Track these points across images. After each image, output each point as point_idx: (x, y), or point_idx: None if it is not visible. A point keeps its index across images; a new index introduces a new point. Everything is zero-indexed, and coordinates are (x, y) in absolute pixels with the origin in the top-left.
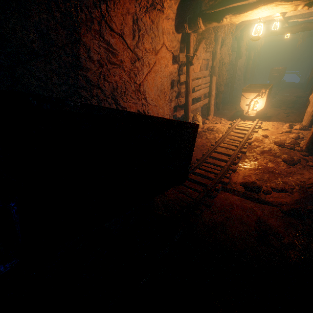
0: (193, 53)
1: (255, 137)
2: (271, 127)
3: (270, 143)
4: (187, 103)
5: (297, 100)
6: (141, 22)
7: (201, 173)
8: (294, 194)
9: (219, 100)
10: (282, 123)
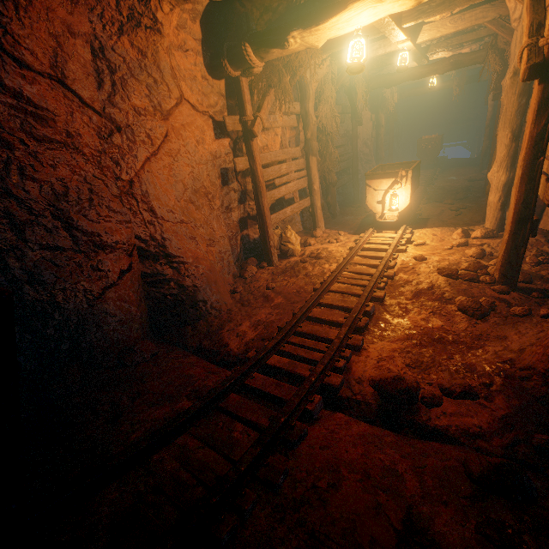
0: (254, 113)
1: (401, 262)
2: (431, 239)
3: (430, 272)
4: (261, 211)
5: (471, 185)
6: (113, 54)
7: (280, 367)
8: (495, 400)
9: (332, 200)
10: (450, 229)
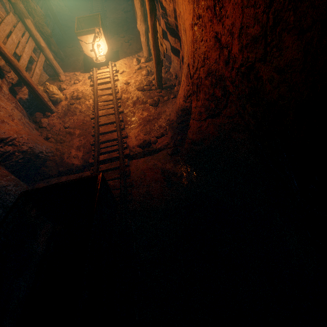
0: None
1: (120, 87)
2: (125, 67)
3: (134, 91)
4: (26, 81)
5: (127, 17)
6: None
7: (106, 158)
8: (168, 133)
9: (55, 48)
10: (130, 58)
